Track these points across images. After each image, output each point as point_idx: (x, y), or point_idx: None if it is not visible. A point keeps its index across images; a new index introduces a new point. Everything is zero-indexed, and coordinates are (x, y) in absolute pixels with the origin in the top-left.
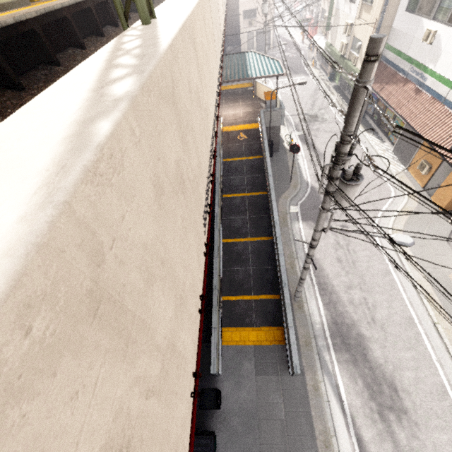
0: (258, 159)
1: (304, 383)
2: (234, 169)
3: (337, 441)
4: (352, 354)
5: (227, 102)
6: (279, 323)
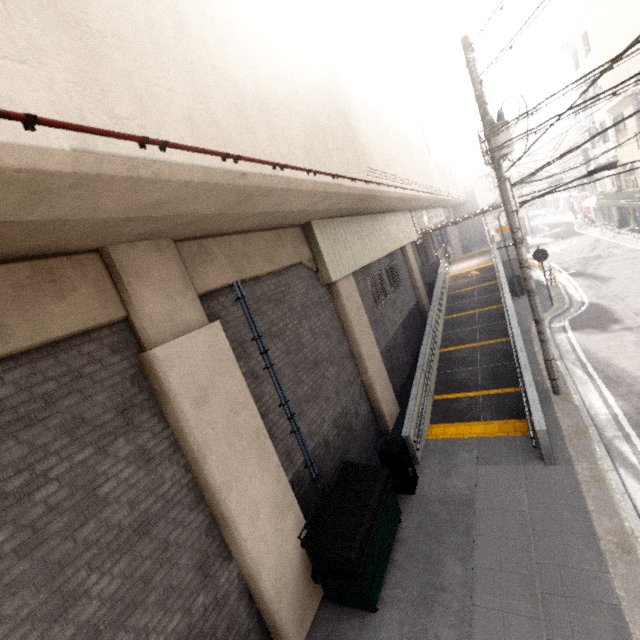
0: (494, 283)
1: (570, 473)
2: (462, 297)
3: None
4: None
5: (460, 262)
6: (524, 415)
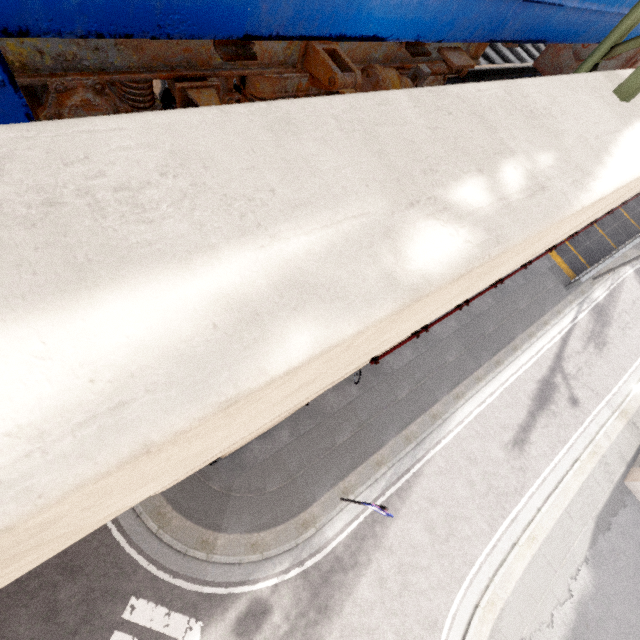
0: None
1: (566, 295)
2: (637, 199)
3: (562, 318)
4: (598, 320)
5: None
6: (576, 273)
